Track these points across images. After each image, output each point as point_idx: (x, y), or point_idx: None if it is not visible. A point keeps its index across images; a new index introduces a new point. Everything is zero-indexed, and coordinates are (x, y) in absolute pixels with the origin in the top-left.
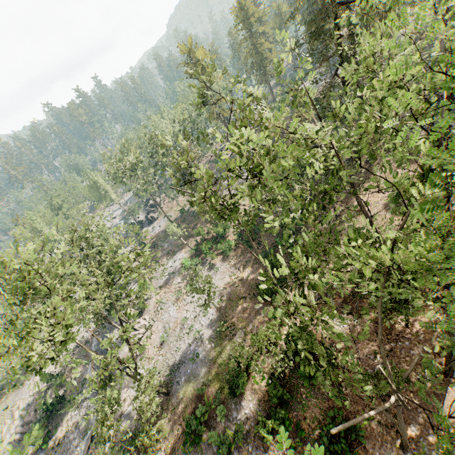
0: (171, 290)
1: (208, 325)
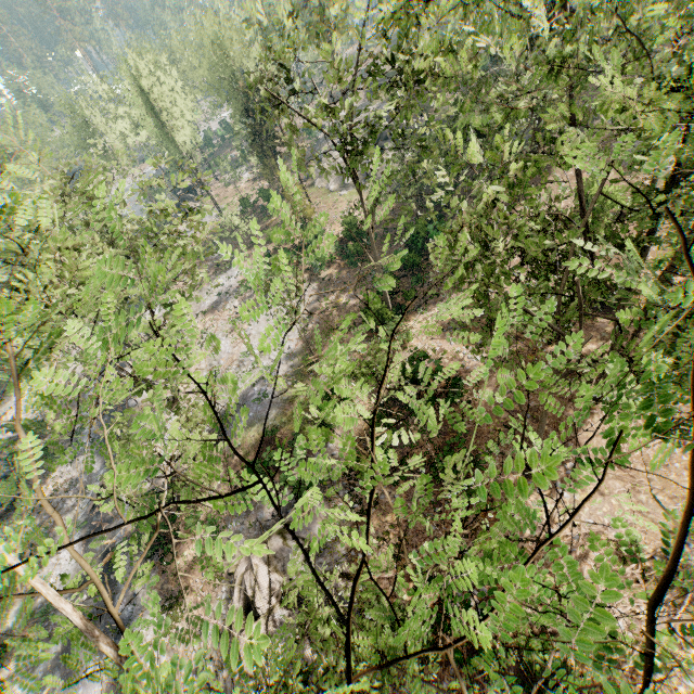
0: (223, 317)
1: (283, 360)
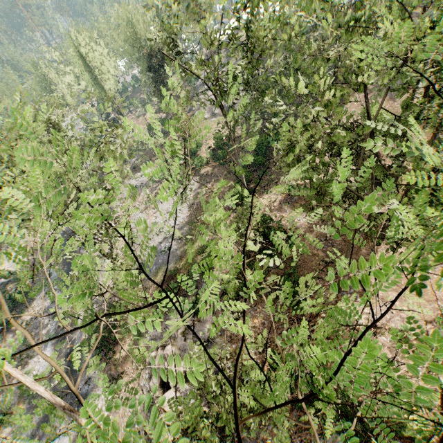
0: (139, 200)
1: (179, 226)
